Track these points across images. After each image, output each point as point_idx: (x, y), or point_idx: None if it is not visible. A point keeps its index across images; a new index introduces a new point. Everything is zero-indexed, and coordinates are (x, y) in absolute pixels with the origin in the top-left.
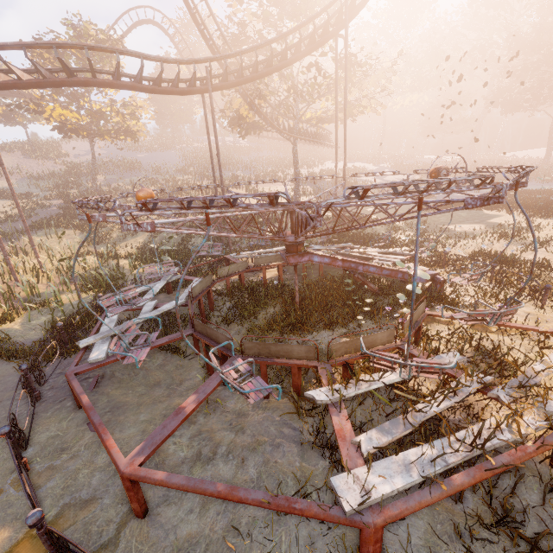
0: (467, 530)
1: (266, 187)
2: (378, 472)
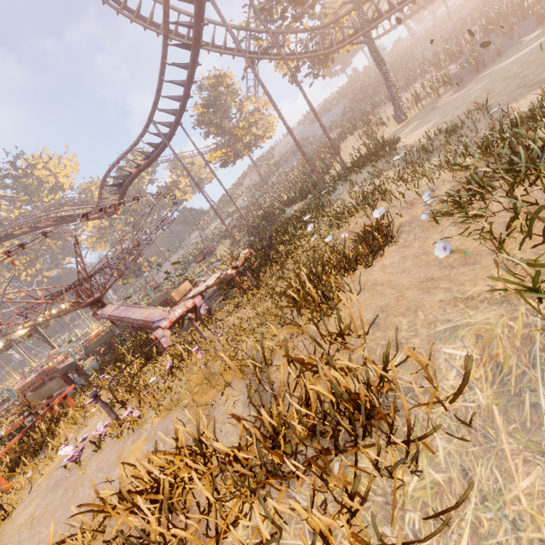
0: None
1: None
2: None
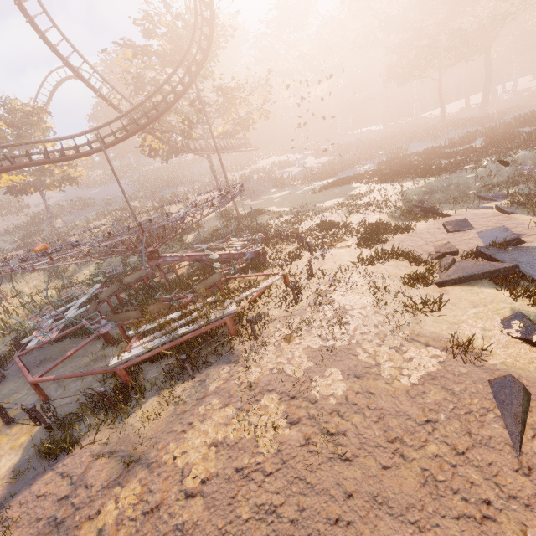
0: (175, 368)
1: (202, 197)
2: (131, 352)
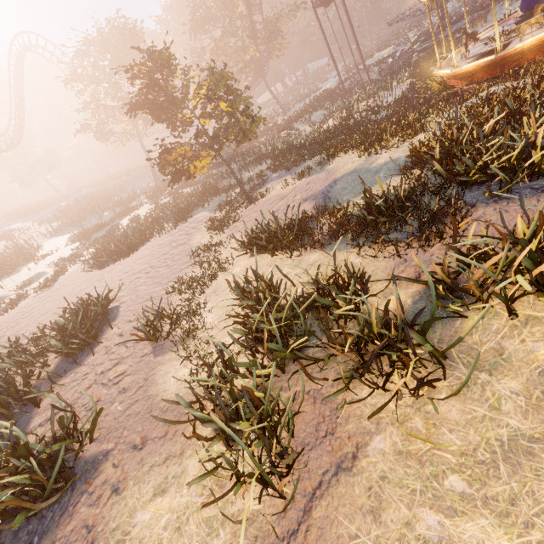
0: None
1: None
2: None
